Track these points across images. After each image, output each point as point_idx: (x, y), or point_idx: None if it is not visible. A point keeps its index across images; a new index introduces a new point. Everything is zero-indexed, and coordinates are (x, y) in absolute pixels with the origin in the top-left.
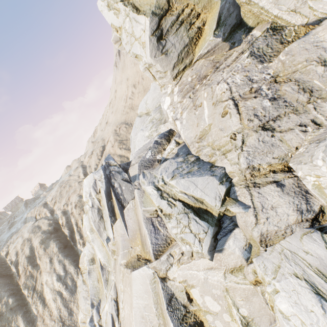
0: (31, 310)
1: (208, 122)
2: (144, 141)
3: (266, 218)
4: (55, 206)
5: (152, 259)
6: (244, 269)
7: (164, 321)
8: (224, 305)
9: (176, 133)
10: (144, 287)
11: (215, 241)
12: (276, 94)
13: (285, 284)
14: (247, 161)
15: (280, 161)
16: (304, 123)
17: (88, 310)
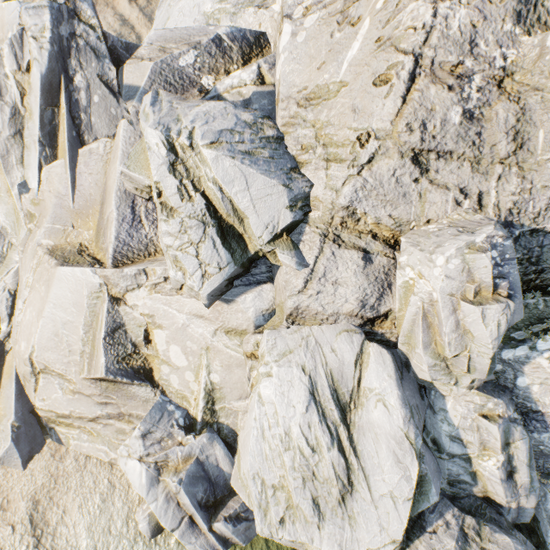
0: None
1: (343, 76)
2: (194, 21)
3: (317, 292)
4: None
5: (107, 263)
6: (247, 336)
7: (92, 351)
8: (194, 364)
9: (270, 51)
10: (76, 297)
11: (229, 286)
12: (480, 111)
13: (284, 372)
14: (352, 197)
15: (394, 226)
16: (468, 190)
17: None
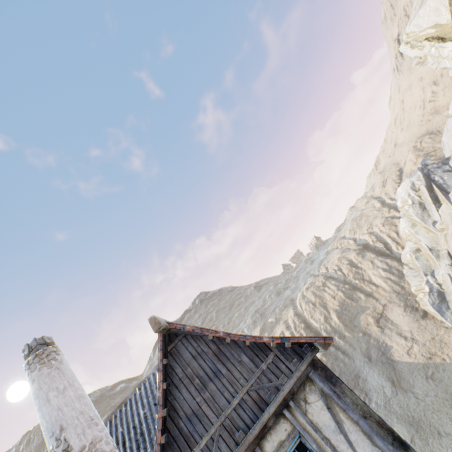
0: (364, 290)
1: None
2: None
3: None
4: (355, 235)
5: None
6: None
7: None
8: None
9: None
10: None
11: None
12: None
13: None
14: None
15: None
16: None
17: (421, 281)
